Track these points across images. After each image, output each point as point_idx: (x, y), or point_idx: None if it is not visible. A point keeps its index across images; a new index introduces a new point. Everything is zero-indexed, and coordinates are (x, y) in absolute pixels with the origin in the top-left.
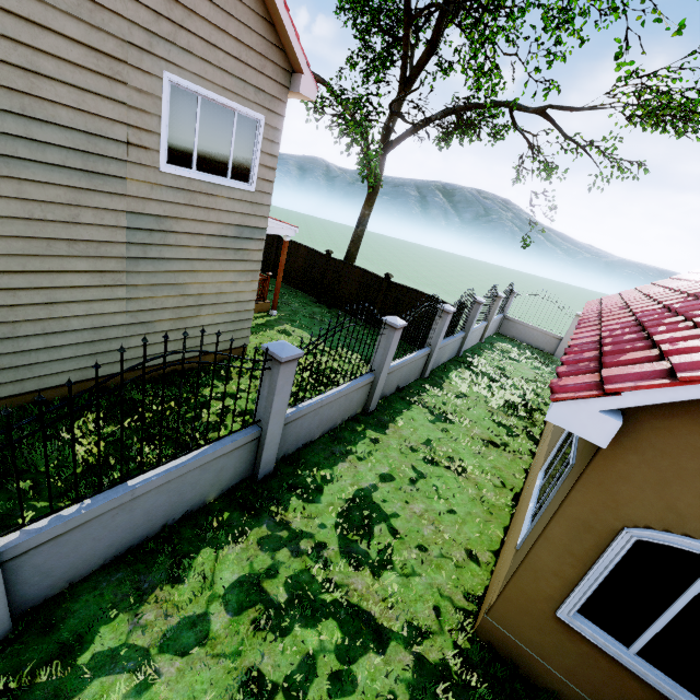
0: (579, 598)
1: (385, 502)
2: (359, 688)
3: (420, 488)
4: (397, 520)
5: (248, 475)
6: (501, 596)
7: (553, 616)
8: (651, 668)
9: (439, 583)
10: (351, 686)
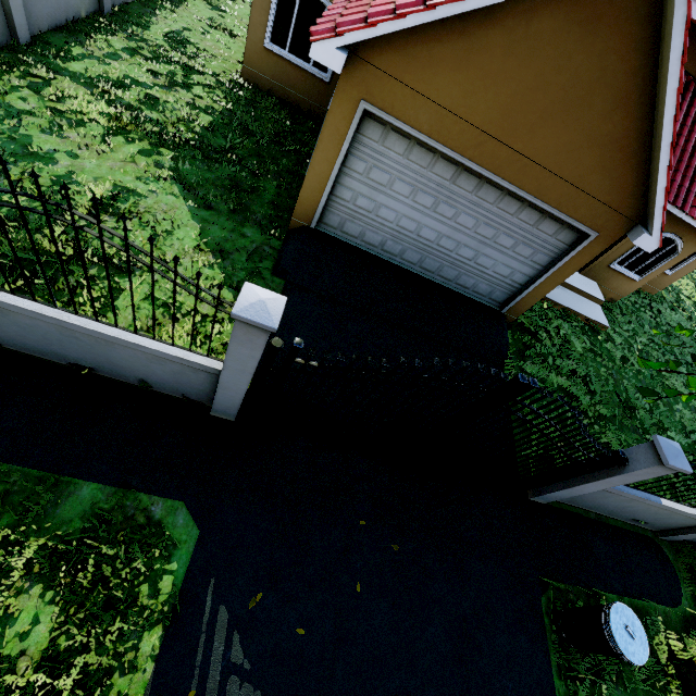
0: (269, 33)
1: (190, 38)
2: (196, 81)
3: (209, 37)
4: (199, 46)
5: (98, 9)
6: (246, 49)
7: (264, 49)
8: (292, 56)
9: (224, 67)
10: (192, 80)
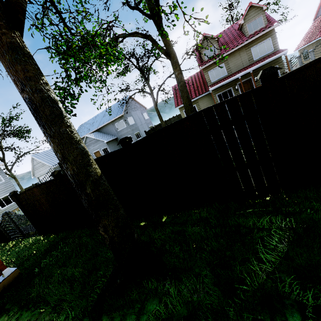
0: None
1: None
2: None
3: None
4: None
5: None
6: None
7: None
8: None
9: None
10: None
